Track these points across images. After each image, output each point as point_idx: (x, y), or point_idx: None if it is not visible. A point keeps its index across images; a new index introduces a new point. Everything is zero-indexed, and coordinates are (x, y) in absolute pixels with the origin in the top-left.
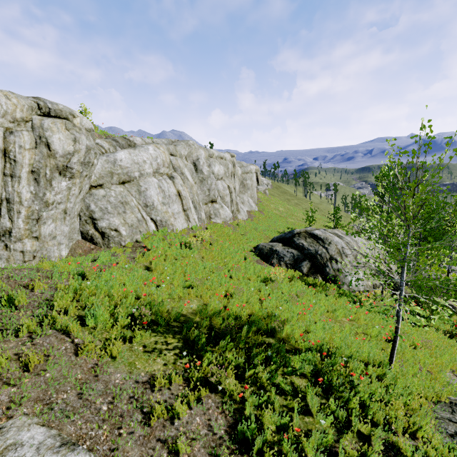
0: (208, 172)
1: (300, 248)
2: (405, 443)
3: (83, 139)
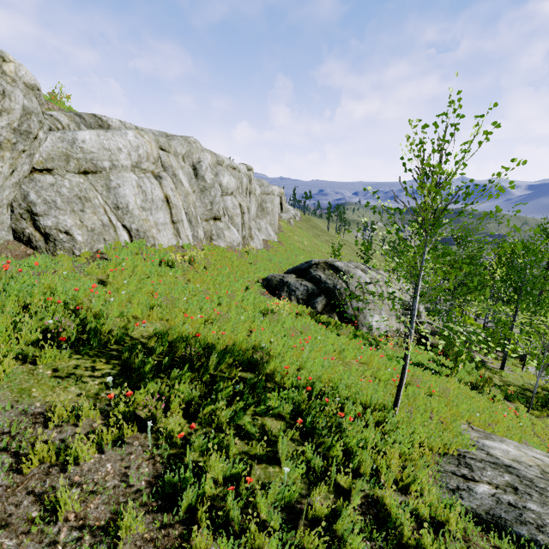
0: (212, 180)
1: (316, 281)
2: (394, 499)
3: (17, 95)
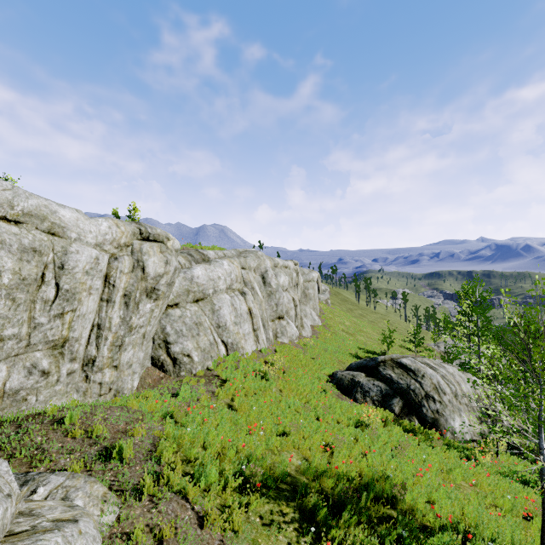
0: (277, 285)
1: (388, 381)
2: None
3: (173, 261)
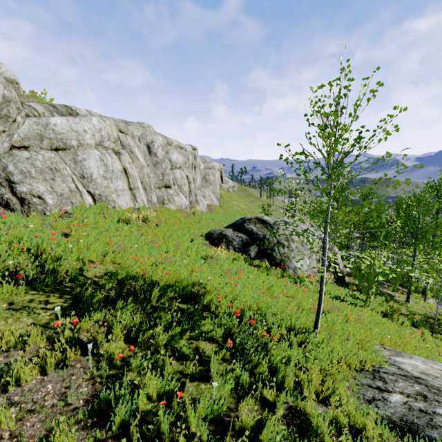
0: (163, 156)
1: (249, 233)
2: (315, 410)
3: None
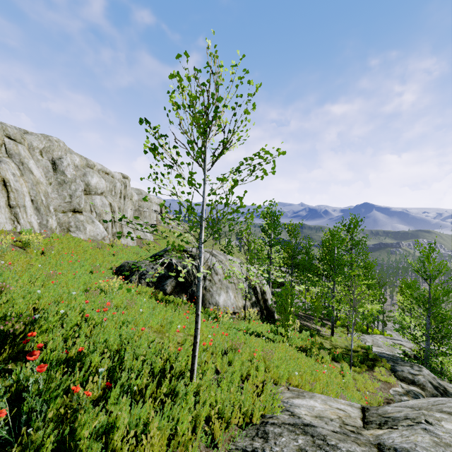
0: (74, 176)
1: (167, 265)
2: None
3: None
